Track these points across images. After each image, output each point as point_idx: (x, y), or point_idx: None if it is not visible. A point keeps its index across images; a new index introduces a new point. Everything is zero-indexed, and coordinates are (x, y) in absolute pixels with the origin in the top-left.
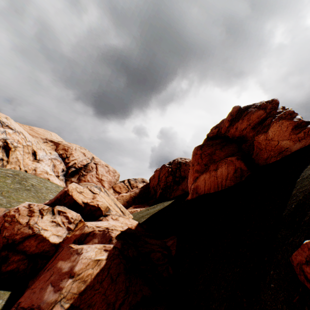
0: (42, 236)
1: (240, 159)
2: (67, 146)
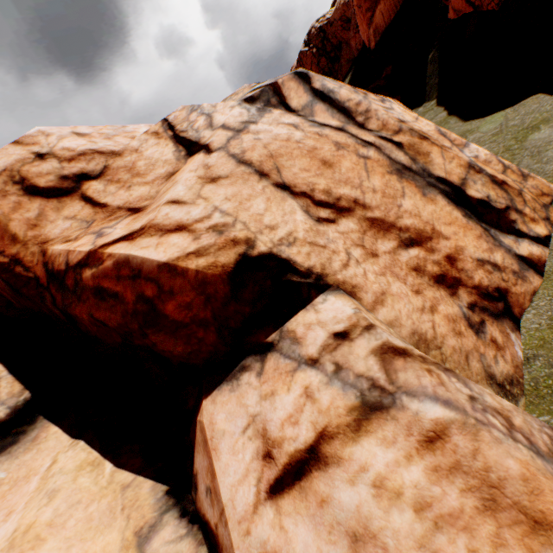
0: None
1: None
2: None
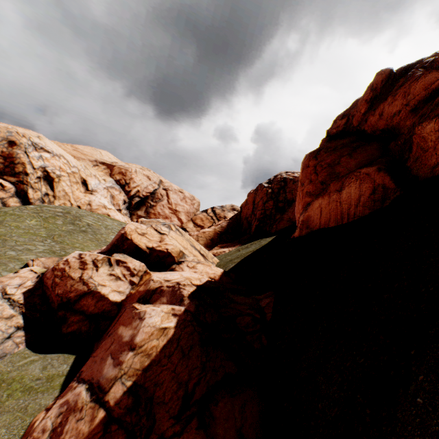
0: (100, 294)
1: (384, 170)
2: (123, 168)
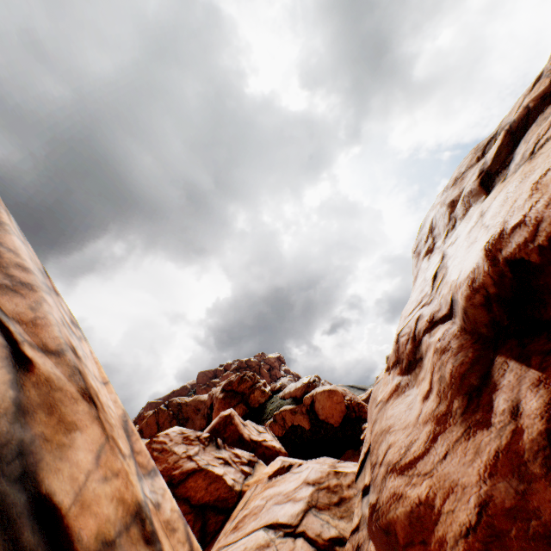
0: None
1: (245, 404)
2: None
